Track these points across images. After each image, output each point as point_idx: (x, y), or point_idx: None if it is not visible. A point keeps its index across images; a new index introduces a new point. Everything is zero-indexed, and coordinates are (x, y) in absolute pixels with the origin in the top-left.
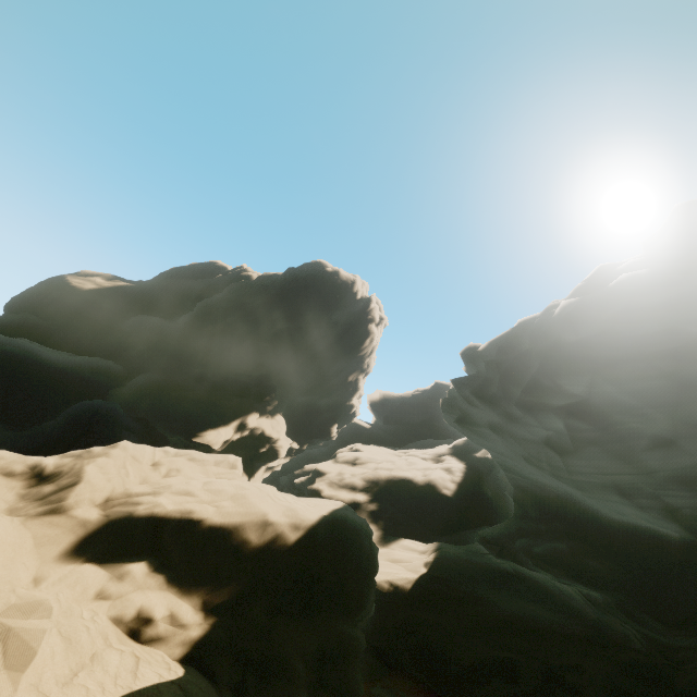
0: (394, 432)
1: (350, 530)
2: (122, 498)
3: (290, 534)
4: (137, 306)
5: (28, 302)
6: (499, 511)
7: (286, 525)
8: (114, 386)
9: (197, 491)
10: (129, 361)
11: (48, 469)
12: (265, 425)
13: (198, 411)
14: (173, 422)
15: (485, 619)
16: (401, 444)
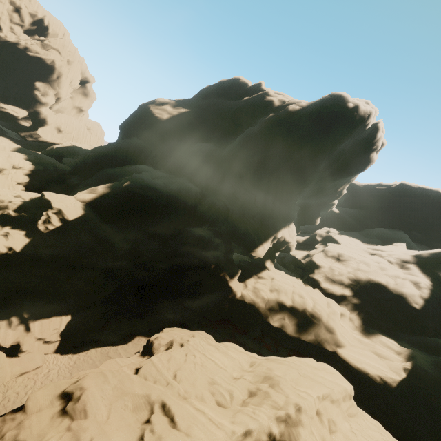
0: (355, 216)
1: None
2: None
3: None
4: (195, 131)
5: (132, 127)
6: None
7: None
8: (197, 204)
9: None
10: (199, 180)
11: (277, 438)
12: (285, 234)
13: (250, 231)
14: (237, 239)
15: None
16: (359, 227)
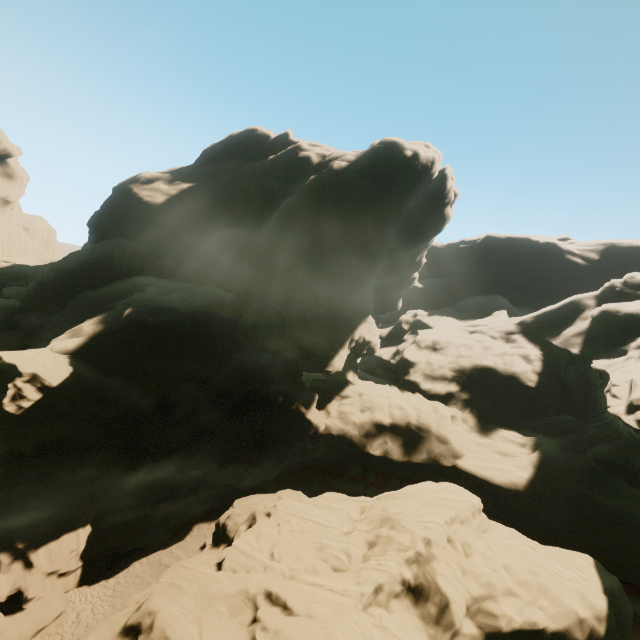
0: (443, 288)
1: (619, 601)
2: (473, 603)
3: (598, 627)
4: (210, 214)
5: (111, 221)
6: (576, 398)
7: (592, 618)
8: (238, 318)
9: (514, 588)
10: (231, 282)
11: (411, 582)
12: (364, 333)
13: (319, 339)
14: (304, 353)
15: (592, 514)
16: (451, 301)
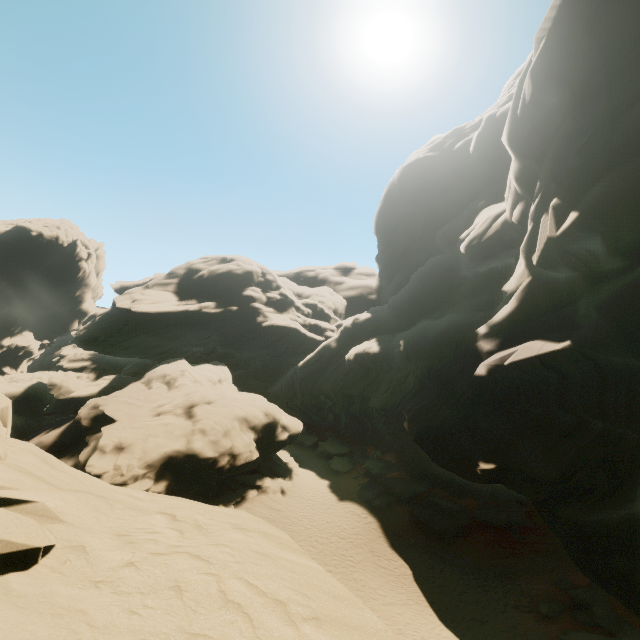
0: None
1: (38, 387)
2: None
3: (20, 391)
4: None
5: None
6: None
7: (19, 390)
8: None
9: None
10: None
11: None
12: (17, 341)
13: None
14: None
15: None
16: None
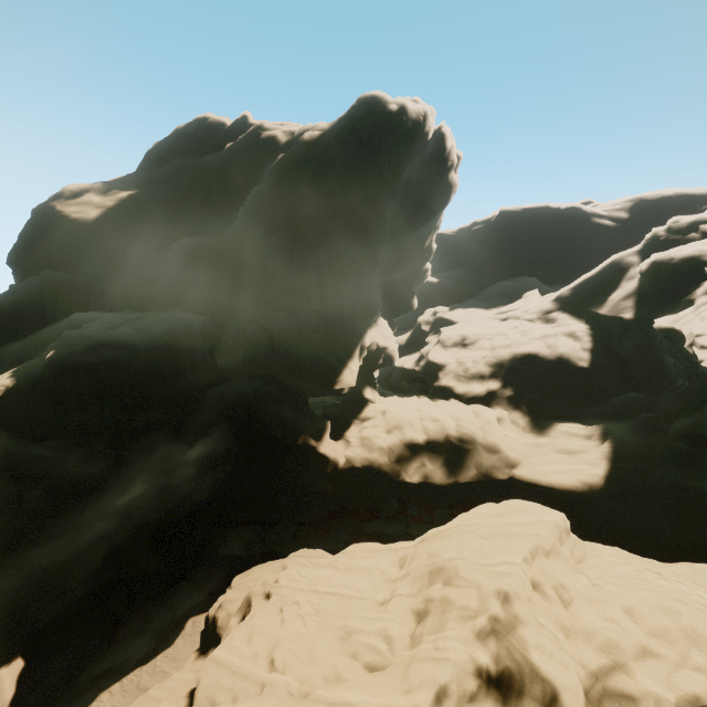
0: (461, 279)
1: None
2: (593, 683)
3: None
4: (162, 224)
5: (34, 253)
6: (638, 371)
7: None
8: (214, 344)
9: (649, 644)
10: (200, 303)
11: (492, 670)
12: (376, 338)
13: (320, 352)
14: (303, 373)
15: (690, 504)
16: (473, 292)
